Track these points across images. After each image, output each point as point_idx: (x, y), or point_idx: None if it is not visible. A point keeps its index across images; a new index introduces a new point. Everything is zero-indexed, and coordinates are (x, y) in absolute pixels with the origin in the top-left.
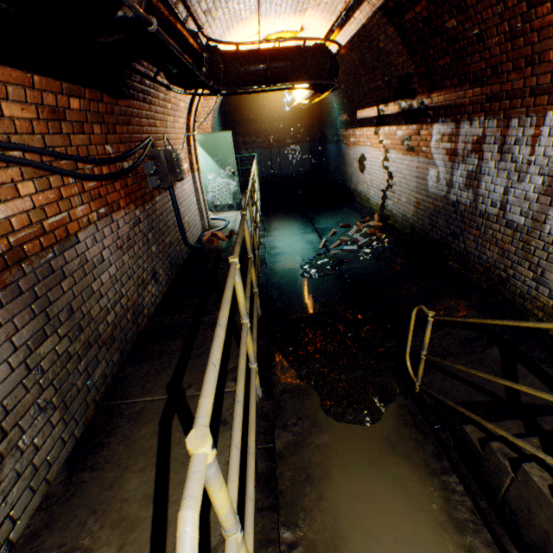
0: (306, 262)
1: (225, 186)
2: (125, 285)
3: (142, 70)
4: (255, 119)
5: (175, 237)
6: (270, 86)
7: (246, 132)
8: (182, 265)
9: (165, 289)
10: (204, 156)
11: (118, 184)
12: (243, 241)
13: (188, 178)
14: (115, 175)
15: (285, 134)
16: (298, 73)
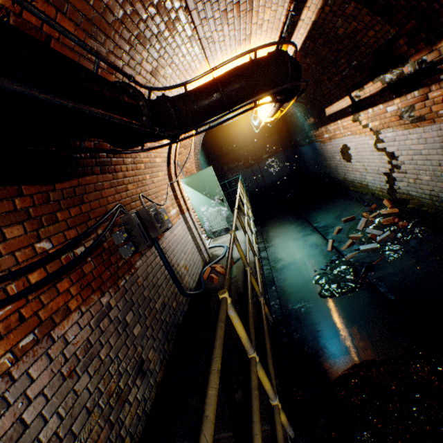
0: (319, 273)
1: (218, 213)
2: (80, 433)
3: (89, 144)
4: (233, 149)
5: (169, 292)
6: (229, 111)
7: (228, 161)
8: (183, 321)
9: (160, 375)
10: (194, 194)
11: (65, 281)
12: (243, 272)
13: (179, 221)
14: (46, 280)
15: (260, 152)
16: (256, 86)
